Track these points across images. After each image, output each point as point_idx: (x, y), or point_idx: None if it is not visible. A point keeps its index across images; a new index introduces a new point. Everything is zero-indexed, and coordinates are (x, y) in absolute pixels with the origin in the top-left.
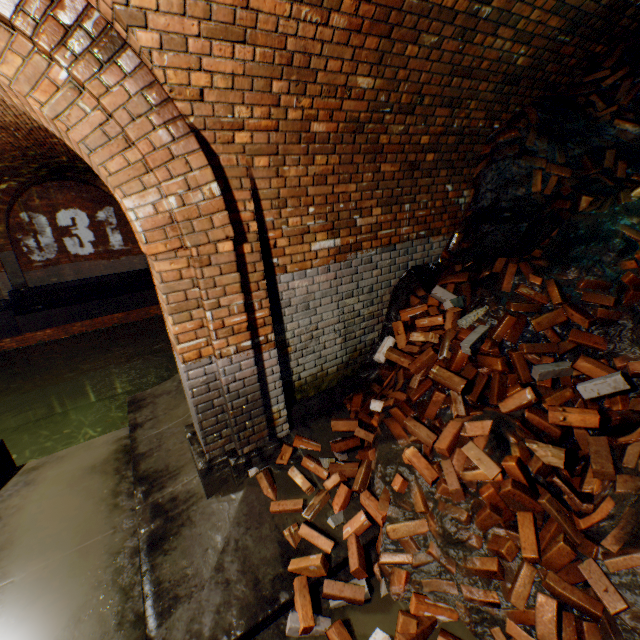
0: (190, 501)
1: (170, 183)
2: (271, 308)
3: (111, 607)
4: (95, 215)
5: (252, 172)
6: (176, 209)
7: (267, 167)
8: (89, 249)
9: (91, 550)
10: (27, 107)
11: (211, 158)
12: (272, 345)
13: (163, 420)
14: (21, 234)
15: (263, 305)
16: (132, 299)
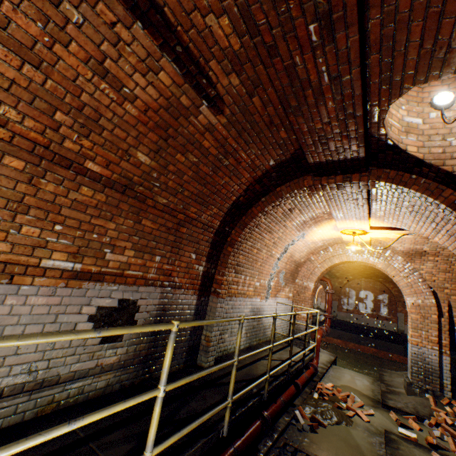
0: (399, 392)
1: (419, 297)
2: (450, 343)
3: (370, 393)
4: (377, 296)
5: (448, 299)
6: (419, 303)
7: (455, 299)
8: (368, 310)
9: (365, 385)
10: (391, 277)
11: (434, 293)
12: (447, 355)
13: (393, 377)
14: (342, 296)
15: (445, 339)
16: (382, 343)
